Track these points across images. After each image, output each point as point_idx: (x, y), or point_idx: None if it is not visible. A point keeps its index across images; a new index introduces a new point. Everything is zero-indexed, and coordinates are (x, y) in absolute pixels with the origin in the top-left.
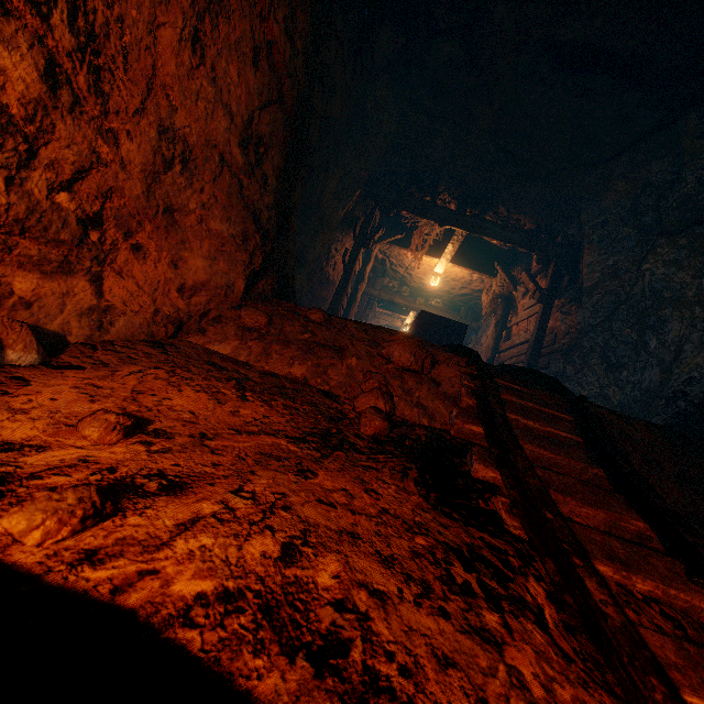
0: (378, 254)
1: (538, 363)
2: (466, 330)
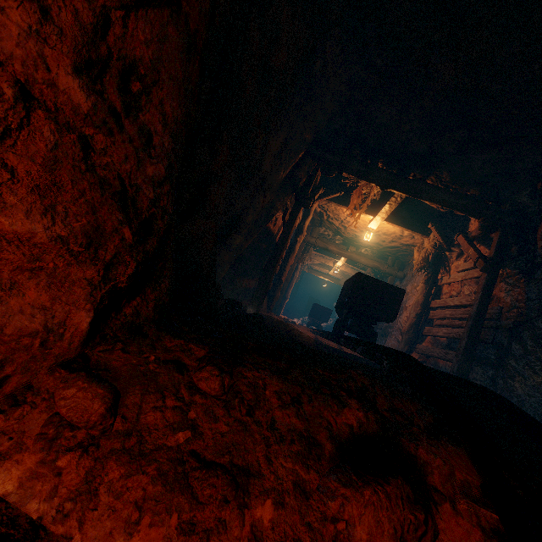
0: (317, 208)
1: (479, 336)
2: (392, 278)
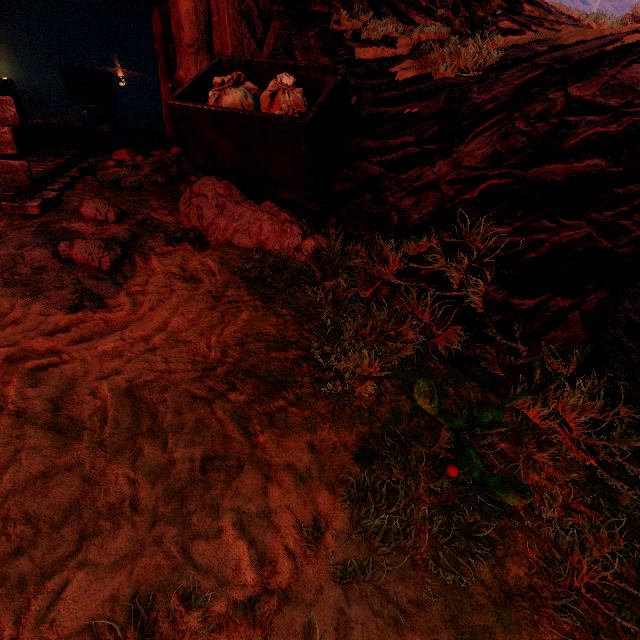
0: None
1: None
2: None
